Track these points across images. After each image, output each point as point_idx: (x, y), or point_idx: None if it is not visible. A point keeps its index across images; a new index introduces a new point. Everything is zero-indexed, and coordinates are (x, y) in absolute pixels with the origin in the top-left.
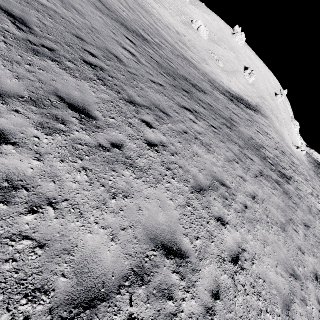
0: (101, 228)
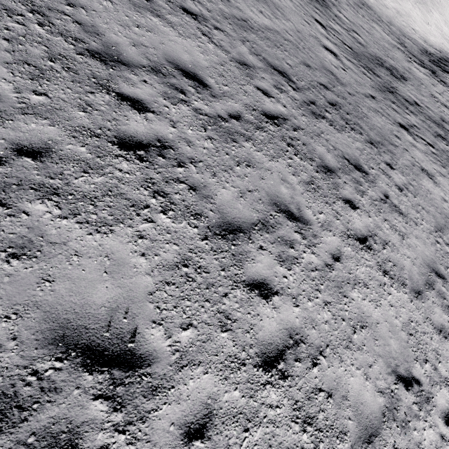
0: (407, 257)
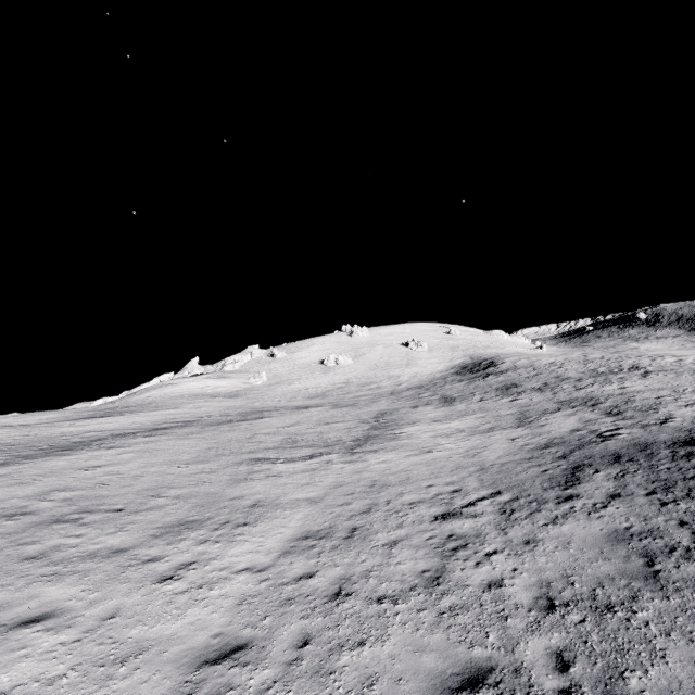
0: None
